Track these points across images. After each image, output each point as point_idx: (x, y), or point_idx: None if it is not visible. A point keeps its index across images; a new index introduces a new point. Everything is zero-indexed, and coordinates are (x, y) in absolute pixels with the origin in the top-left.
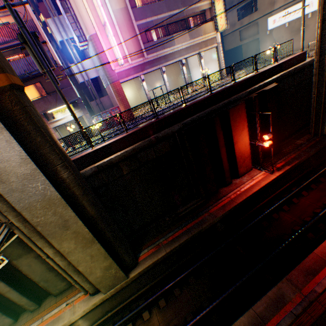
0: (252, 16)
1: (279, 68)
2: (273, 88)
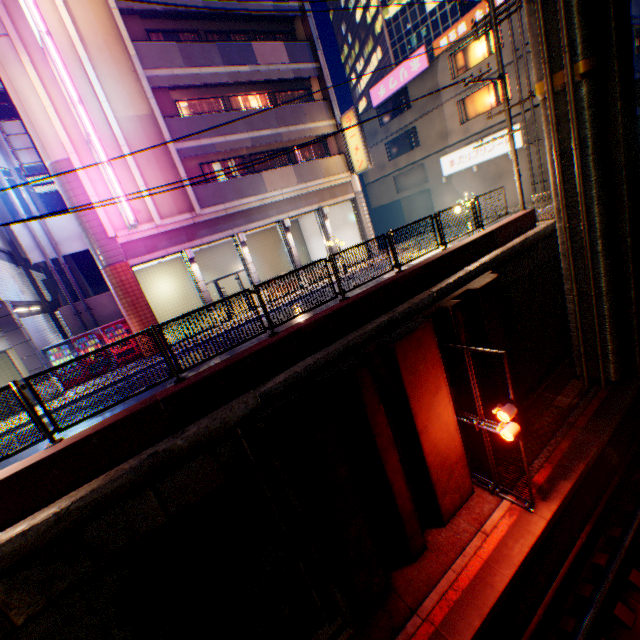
0: (412, 153)
1: (491, 240)
2: (490, 284)
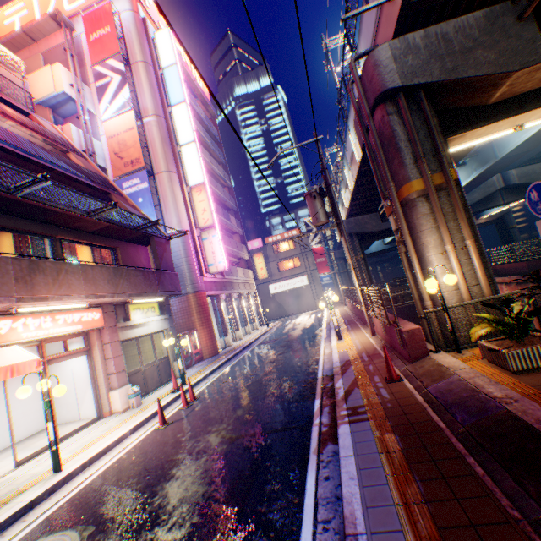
0: None
1: None
2: None
